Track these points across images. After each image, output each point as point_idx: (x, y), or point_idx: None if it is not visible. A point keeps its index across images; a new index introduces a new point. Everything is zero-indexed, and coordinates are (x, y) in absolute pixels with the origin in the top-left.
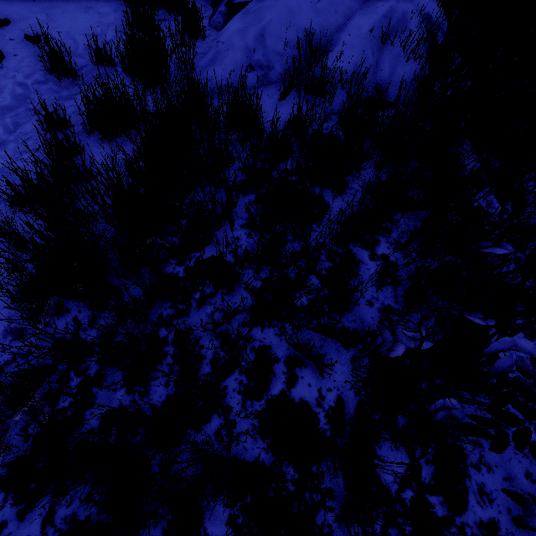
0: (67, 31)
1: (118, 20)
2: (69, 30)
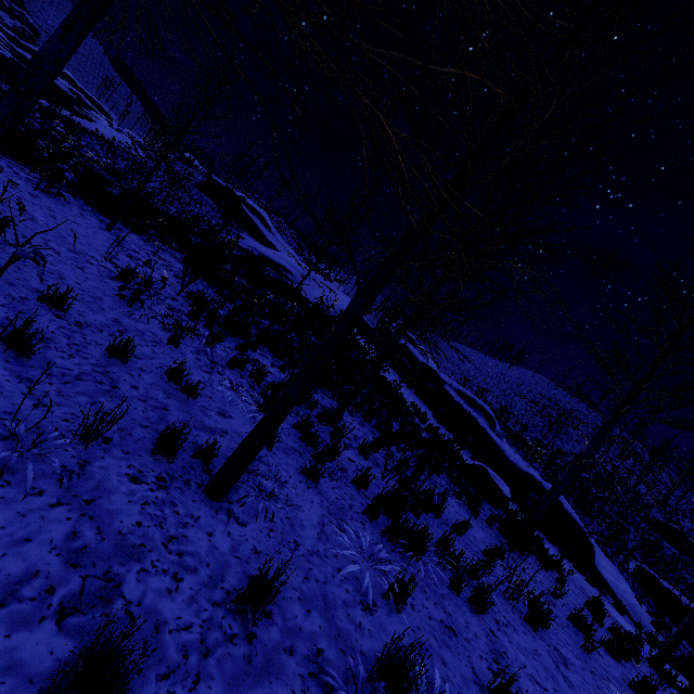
0: None
1: None
2: None
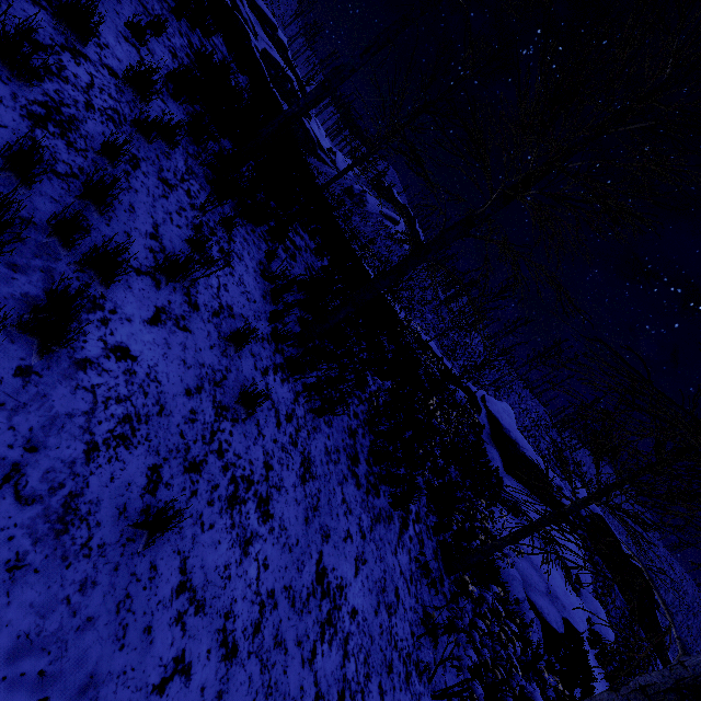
0: None
1: None
2: None
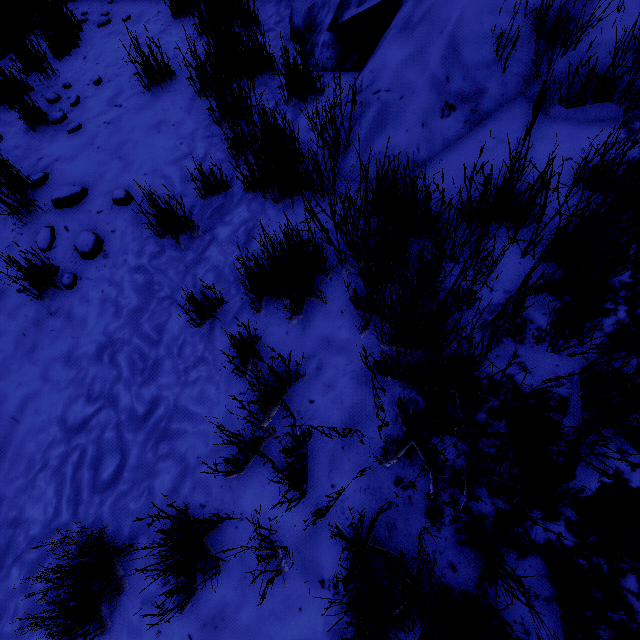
0: (152, 169)
1: (198, 122)
2: (154, 166)
